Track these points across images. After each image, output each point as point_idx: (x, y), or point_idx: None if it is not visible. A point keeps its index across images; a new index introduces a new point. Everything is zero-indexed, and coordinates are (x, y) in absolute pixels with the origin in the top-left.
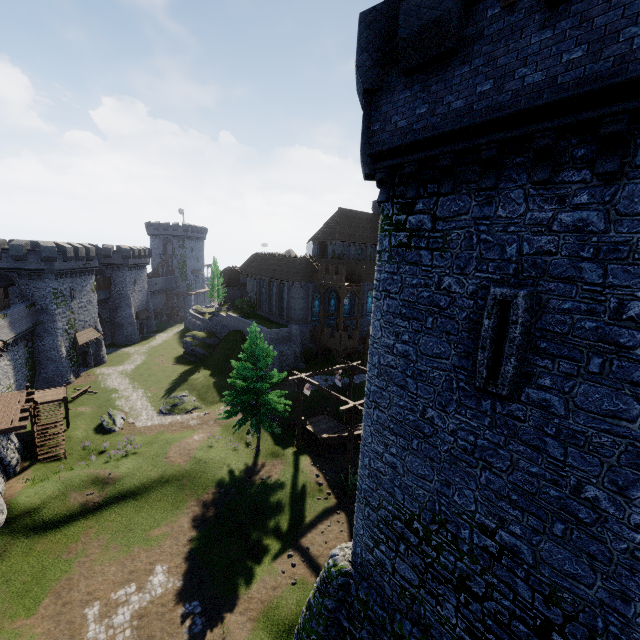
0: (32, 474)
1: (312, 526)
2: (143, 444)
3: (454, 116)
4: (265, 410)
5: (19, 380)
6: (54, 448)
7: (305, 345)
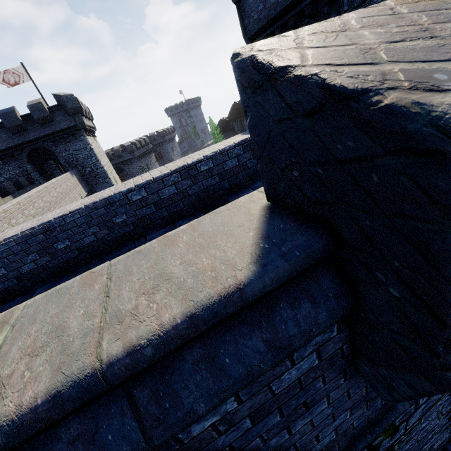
0: None
1: None
2: None
3: (273, 7)
4: None
5: None
6: None
7: None
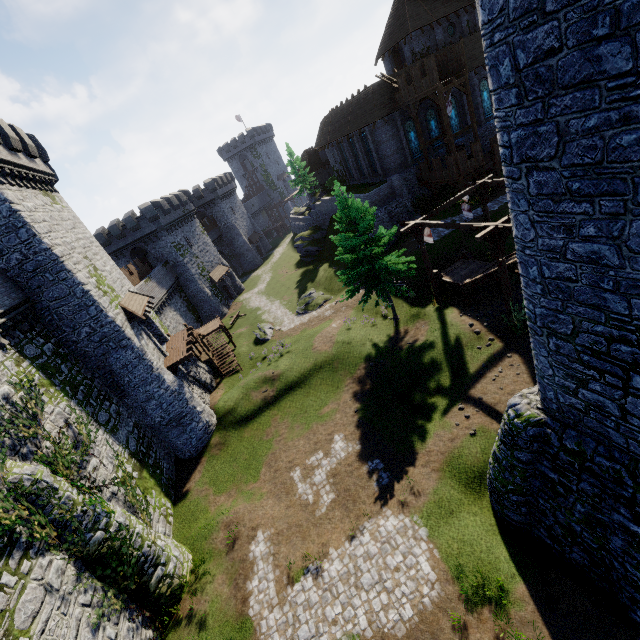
0: (224, 386)
1: (479, 376)
2: (292, 343)
3: None
4: (385, 275)
5: (190, 323)
6: (230, 364)
7: (415, 194)
